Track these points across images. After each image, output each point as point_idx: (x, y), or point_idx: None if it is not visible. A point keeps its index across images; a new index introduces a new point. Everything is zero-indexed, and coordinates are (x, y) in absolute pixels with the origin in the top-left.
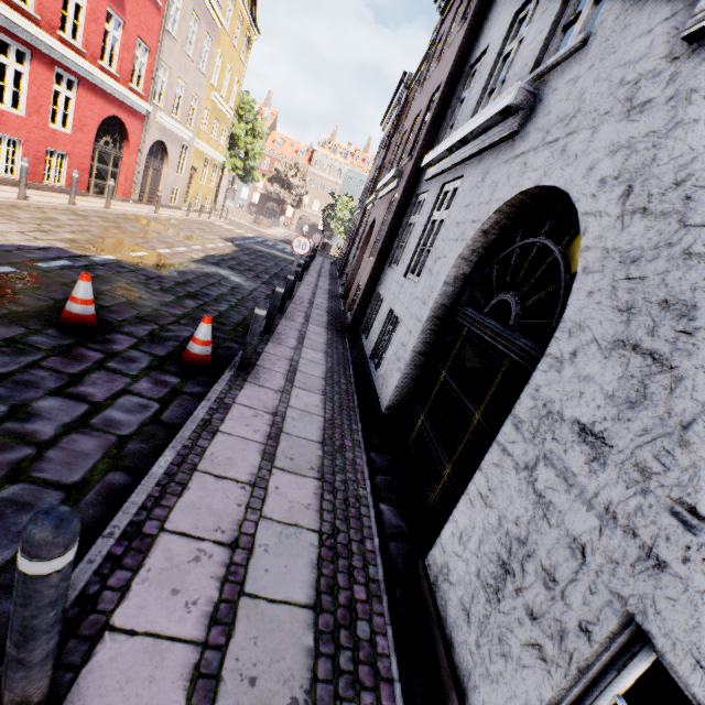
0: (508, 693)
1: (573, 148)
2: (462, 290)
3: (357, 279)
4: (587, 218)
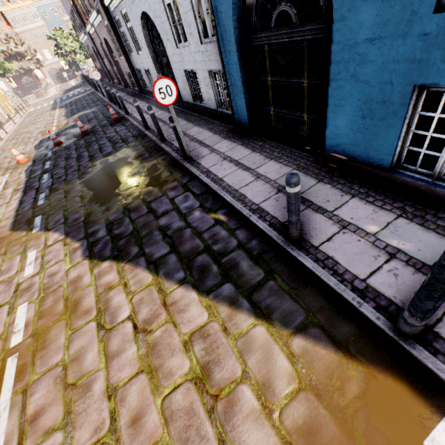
0: (189, 93)
1: (141, 1)
2: (152, 46)
3: (124, 72)
4: (153, 19)
